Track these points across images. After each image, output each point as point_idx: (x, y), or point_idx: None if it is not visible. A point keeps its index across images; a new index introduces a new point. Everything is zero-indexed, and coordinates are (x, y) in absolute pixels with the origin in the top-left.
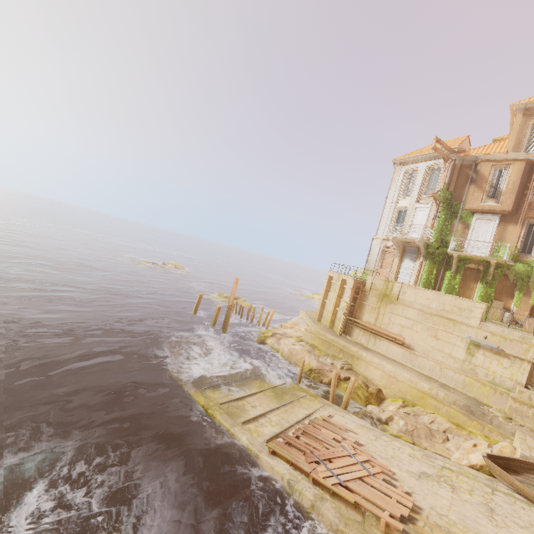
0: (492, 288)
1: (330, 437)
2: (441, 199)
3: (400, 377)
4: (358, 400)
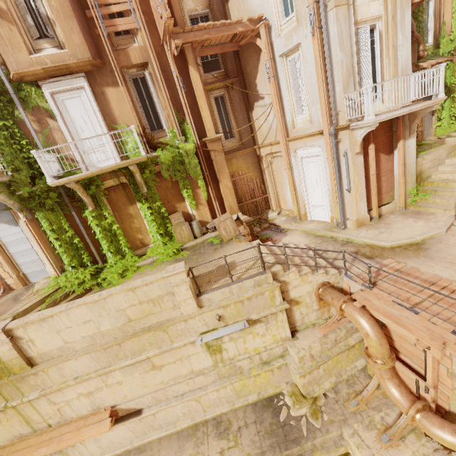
0: (157, 201)
1: None
2: None
3: None
4: None
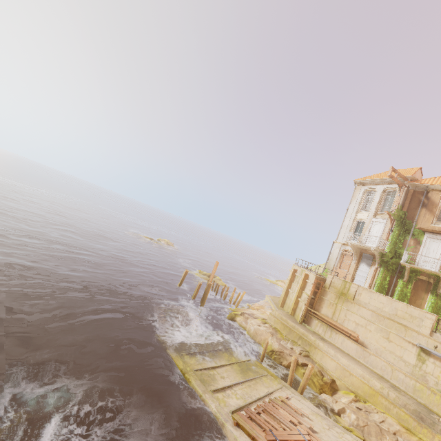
0: None
1: (287, 419)
2: (396, 217)
3: (353, 372)
4: (313, 386)
